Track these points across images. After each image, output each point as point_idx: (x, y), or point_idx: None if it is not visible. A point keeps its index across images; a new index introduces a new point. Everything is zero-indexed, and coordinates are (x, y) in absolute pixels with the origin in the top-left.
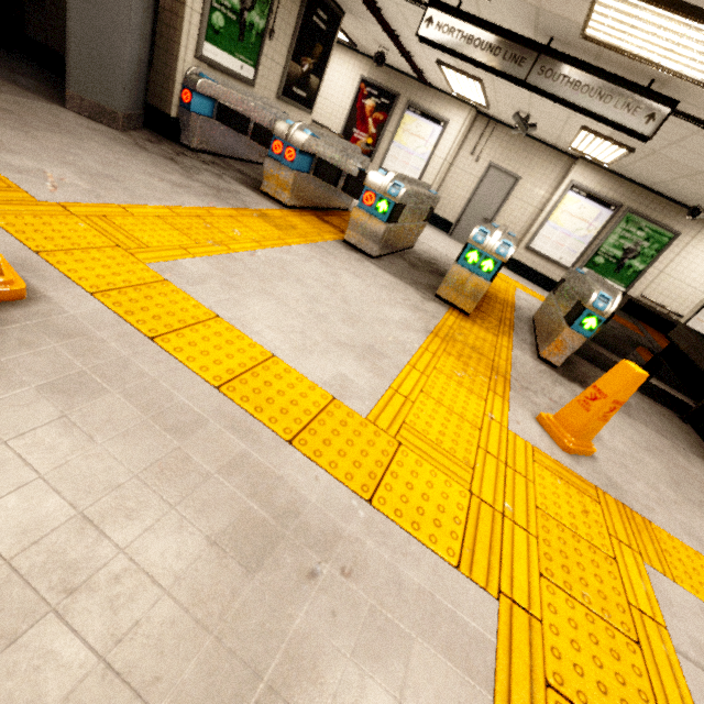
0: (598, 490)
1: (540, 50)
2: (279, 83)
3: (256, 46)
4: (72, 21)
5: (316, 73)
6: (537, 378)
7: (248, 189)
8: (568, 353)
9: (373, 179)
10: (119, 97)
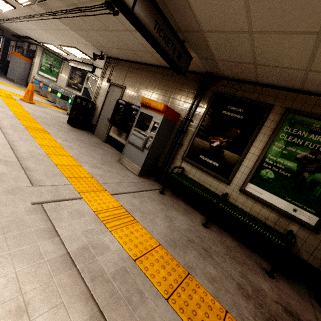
0: (14, 99)
1: (80, 62)
2: (66, 83)
3: (56, 75)
4: (10, 66)
5: (80, 84)
6: (51, 109)
7: (35, 93)
8: (69, 110)
9: (50, 85)
10: (15, 77)
